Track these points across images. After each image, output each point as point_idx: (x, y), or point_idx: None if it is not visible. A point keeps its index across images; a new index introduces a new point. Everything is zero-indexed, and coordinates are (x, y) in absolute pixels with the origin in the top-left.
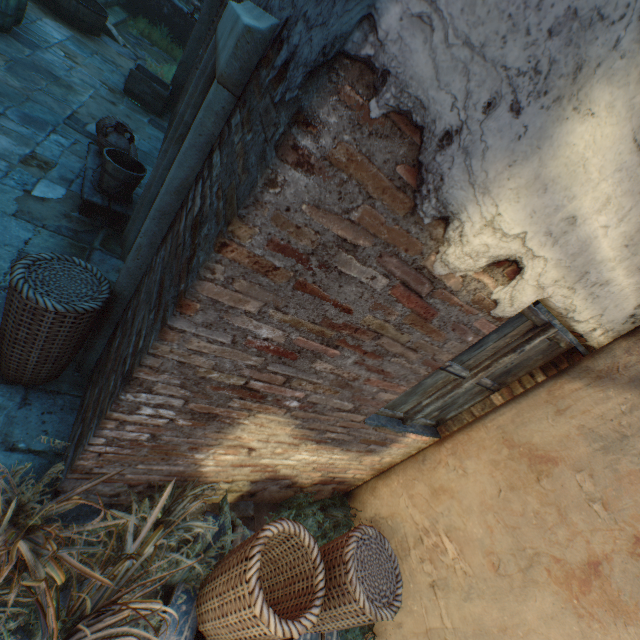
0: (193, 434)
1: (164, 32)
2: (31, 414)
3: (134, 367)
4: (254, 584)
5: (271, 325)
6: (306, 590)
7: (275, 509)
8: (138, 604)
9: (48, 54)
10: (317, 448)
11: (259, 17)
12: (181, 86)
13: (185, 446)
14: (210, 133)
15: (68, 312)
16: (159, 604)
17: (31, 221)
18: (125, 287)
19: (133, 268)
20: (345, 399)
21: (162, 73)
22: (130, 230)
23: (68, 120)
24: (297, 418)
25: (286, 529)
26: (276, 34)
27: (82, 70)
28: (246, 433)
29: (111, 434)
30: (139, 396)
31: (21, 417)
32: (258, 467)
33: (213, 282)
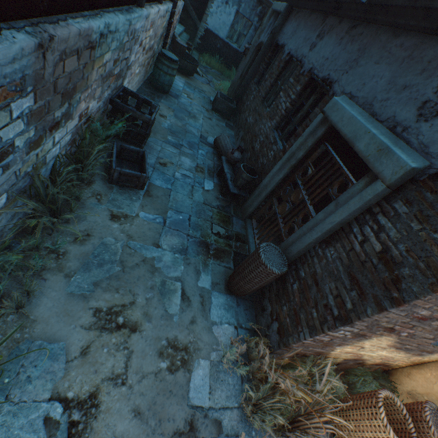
0: (346, 340)
1: (216, 58)
2: (241, 310)
3: (350, 317)
4: (385, 421)
5: (428, 310)
6: (401, 429)
7: (343, 373)
8: (329, 416)
9: (182, 99)
10: (393, 350)
11: (395, 142)
12: (239, 99)
13: (336, 343)
14: (370, 203)
15: (281, 274)
16: (340, 419)
17: (209, 205)
18: (292, 257)
19: (301, 250)
20: (431, 334)
21: (222, 88)
22: (248, 205)
23: (200, 138)
24: (398, 339)
25: (387, 394)
26: (431, 172)
27: (194, 103)
28: (368, 342)
29: (317, 337)
30: (345, 327)
31: (239, 311)
32: (355, 354)
33: (420, 299)
